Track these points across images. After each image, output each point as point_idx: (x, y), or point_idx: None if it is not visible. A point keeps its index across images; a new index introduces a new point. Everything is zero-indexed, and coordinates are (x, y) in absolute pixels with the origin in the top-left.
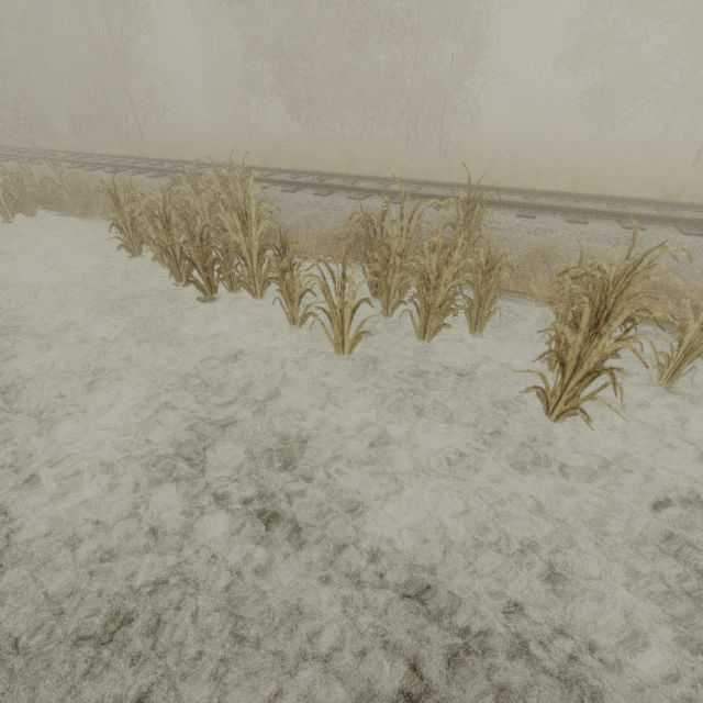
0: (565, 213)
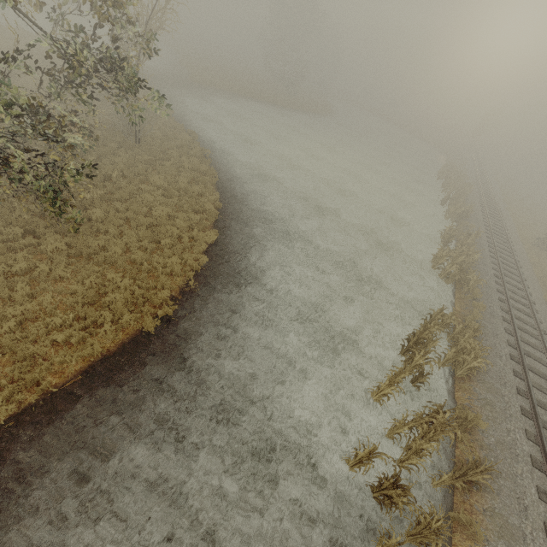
0: None
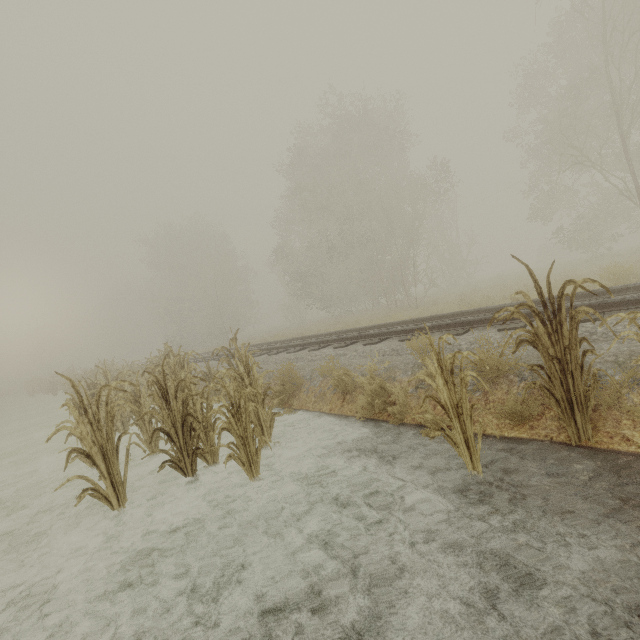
0: (371, 338)
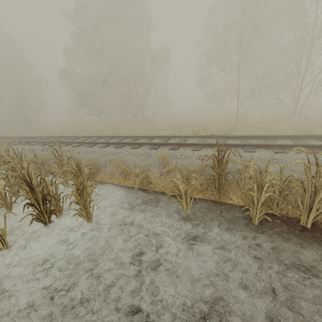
0: (134, 145)
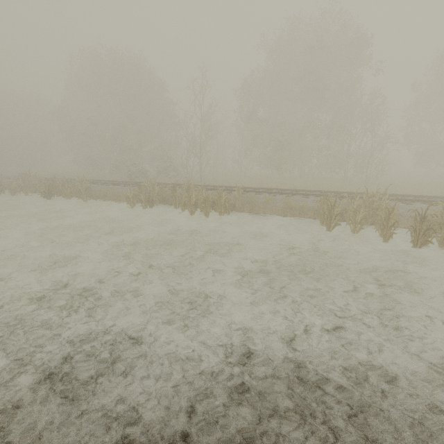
0: None
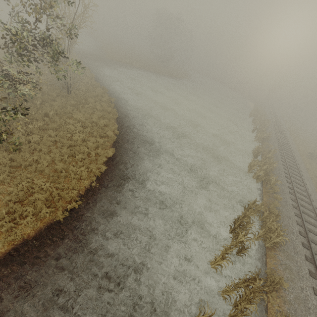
0: None
